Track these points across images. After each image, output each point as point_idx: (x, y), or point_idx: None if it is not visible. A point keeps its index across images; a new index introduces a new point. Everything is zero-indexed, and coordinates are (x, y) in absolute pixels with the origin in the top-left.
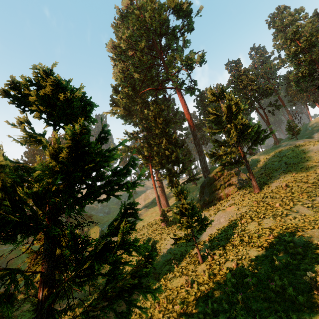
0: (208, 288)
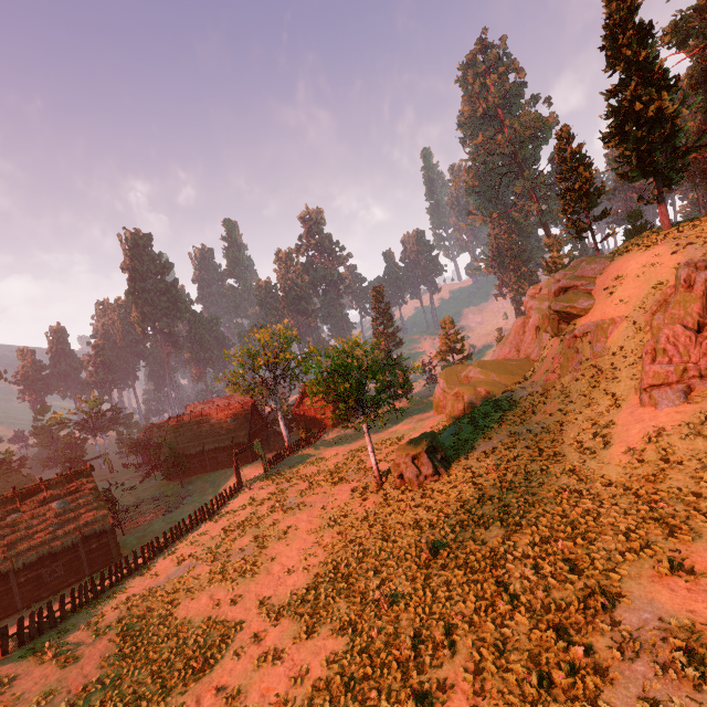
0: None
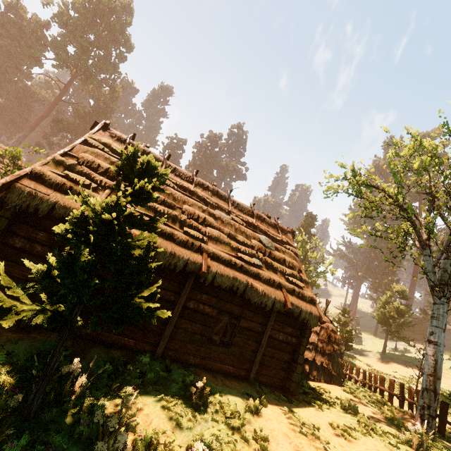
0: (401, 353)
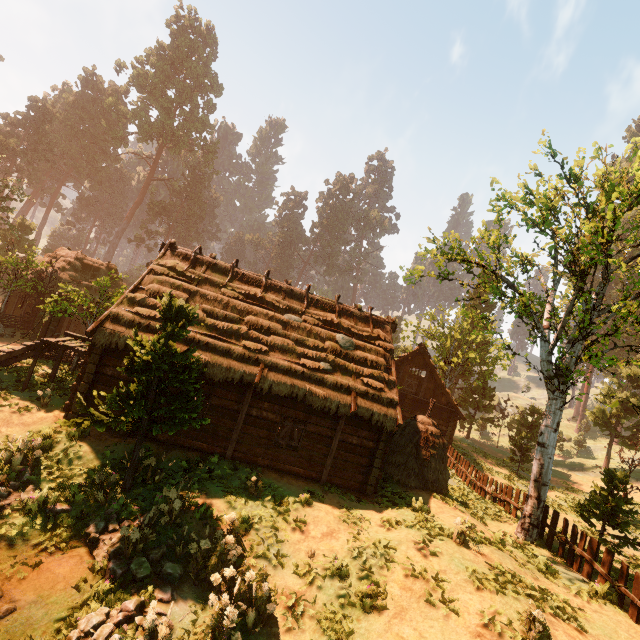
0: None
